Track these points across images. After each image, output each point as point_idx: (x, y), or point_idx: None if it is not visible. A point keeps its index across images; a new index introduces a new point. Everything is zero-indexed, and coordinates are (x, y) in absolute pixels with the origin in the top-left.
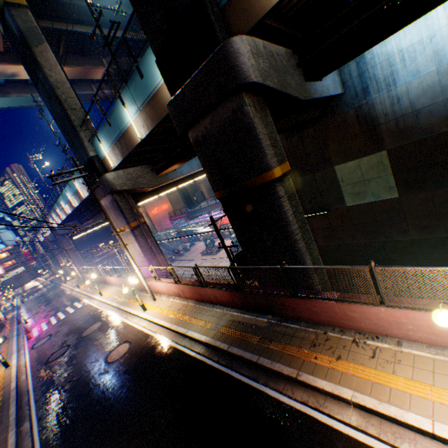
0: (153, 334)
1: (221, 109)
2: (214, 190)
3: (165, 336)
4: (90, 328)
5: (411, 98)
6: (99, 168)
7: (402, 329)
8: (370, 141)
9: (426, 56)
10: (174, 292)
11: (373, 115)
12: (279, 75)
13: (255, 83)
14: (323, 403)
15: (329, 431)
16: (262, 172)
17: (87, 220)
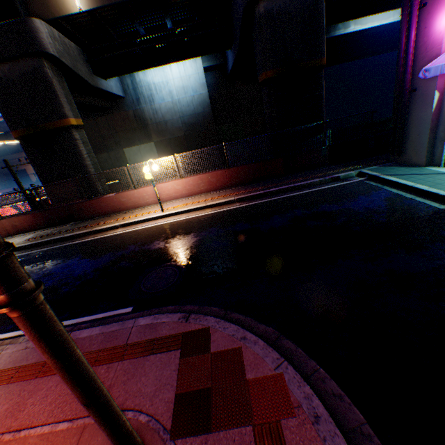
0: None
1: (23, 63)
2: (13, 130)
3: None
4: None
5: (163, 113)
6: None
7: (145, 200)
8: (145, 135)
9: (167, 92)
10: None
11: (145, 118)
12: (73, 60)
13: (54, 56)
14: (106, 233)
15: (108, 237)
16: (62, 119)
17: None
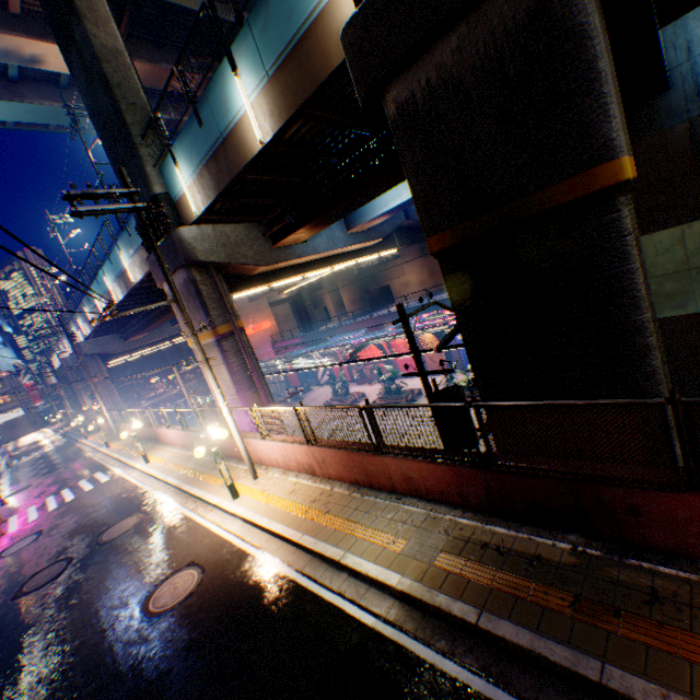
0: (256, 552)
1: (499, 0)
2: (430, 233)
3: (286, 561)
4: (118, 526)
5: None
6: (169, 217)
7: None
8: None
9: None
10: (300, 463)
11: None
12: None
13: None
14: None
15: None
16: (592, 163)
17: (135, 334)
